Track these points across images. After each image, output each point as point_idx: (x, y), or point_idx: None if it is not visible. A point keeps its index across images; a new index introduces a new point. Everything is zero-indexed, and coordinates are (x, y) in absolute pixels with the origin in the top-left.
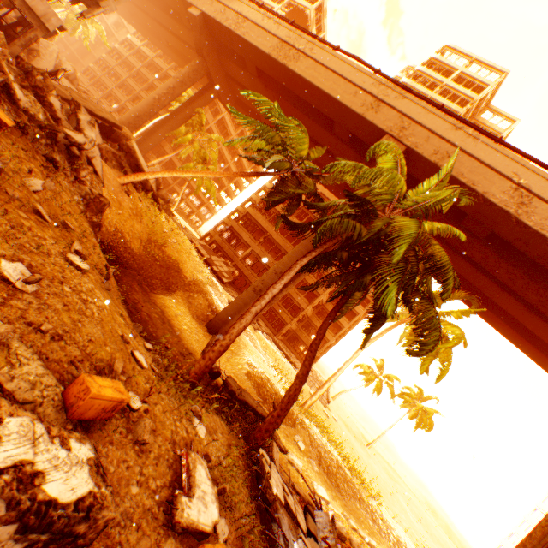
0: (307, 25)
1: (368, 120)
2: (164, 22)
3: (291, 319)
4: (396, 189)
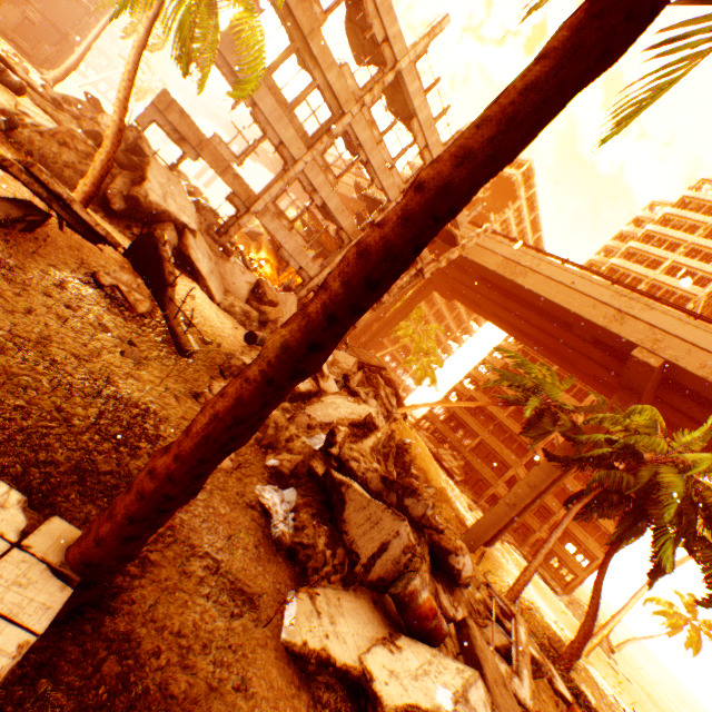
0: (514, 188)
1: (613, 332)
2: None
3: (539, 525)
4: (656, 450)
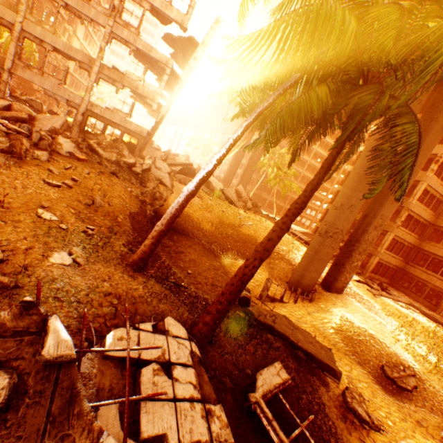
0: None
1: None
2: None
3: None
4: None
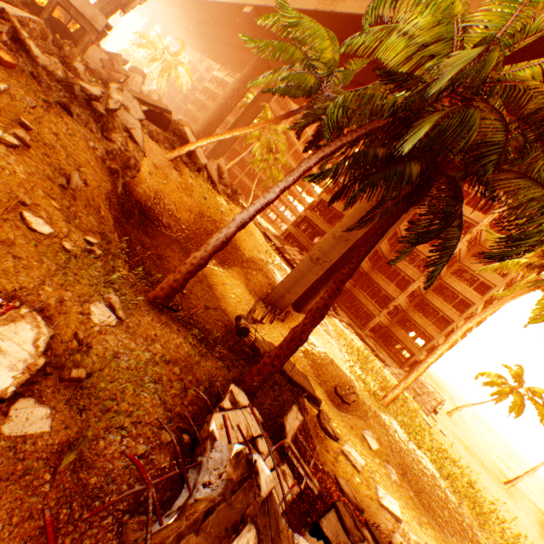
0: None
1: None
2: (232, 41)
3: (379, 311)
4: (440, 9)
